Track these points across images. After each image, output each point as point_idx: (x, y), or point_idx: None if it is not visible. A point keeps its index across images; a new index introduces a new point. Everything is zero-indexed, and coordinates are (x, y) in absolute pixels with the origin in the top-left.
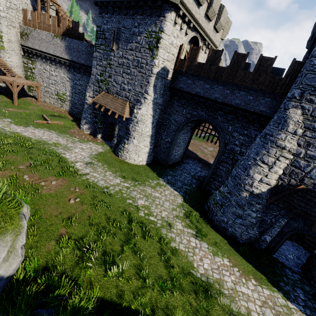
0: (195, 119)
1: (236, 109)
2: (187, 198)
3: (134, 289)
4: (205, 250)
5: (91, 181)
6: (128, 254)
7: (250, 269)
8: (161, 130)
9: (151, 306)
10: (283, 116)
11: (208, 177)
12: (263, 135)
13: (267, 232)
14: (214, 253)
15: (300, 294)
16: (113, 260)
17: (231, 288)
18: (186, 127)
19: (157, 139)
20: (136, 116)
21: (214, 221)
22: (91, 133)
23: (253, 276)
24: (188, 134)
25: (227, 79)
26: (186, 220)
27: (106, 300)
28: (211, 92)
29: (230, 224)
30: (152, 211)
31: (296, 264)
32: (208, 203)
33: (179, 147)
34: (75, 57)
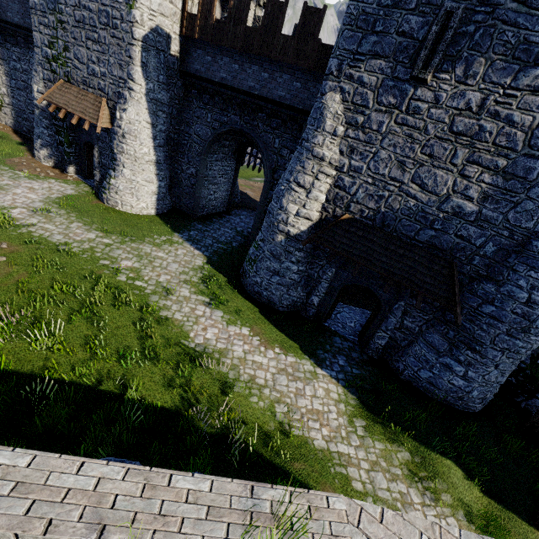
0: (226, 130)
1: (281, 107)
2: (214, 259)
3: (76, 361)
4: (217, 319)
5: (37, 235)
6: (80, 324)
7: (279, 338)
8: (178, 154)
9: (99, 378)
10: (319, 106)
11: (253, 227)
12: (300, 142)
13: (314, 291)
14: (229, 322)
15: (340, 360)
16: (49, 332)
17: (239, 357)
18: (221, 148)
19: (176, 172)
20: (120, 125)
21: (246, 287)
22: (56, 165)
23: (279, 345)
24: (230, 162)
25: (261, 52)
26: (201, 286)
27: (22, 373)
28: (243, 78)
29: (265, 286)
30: (144, 275)
31: (355, 332)
32: (243, 264)
33: (216, 186)
34: (0, 9)
